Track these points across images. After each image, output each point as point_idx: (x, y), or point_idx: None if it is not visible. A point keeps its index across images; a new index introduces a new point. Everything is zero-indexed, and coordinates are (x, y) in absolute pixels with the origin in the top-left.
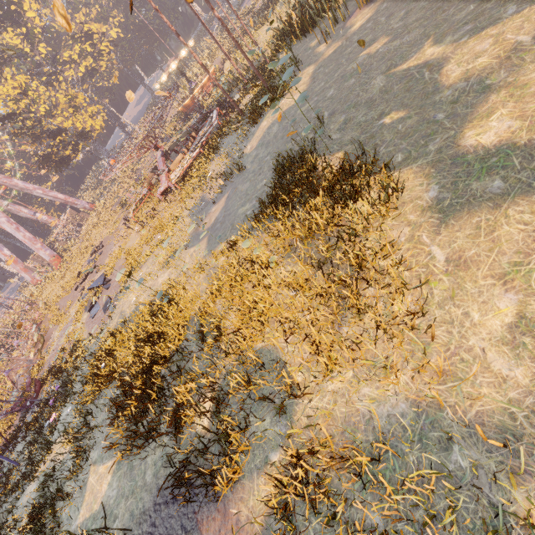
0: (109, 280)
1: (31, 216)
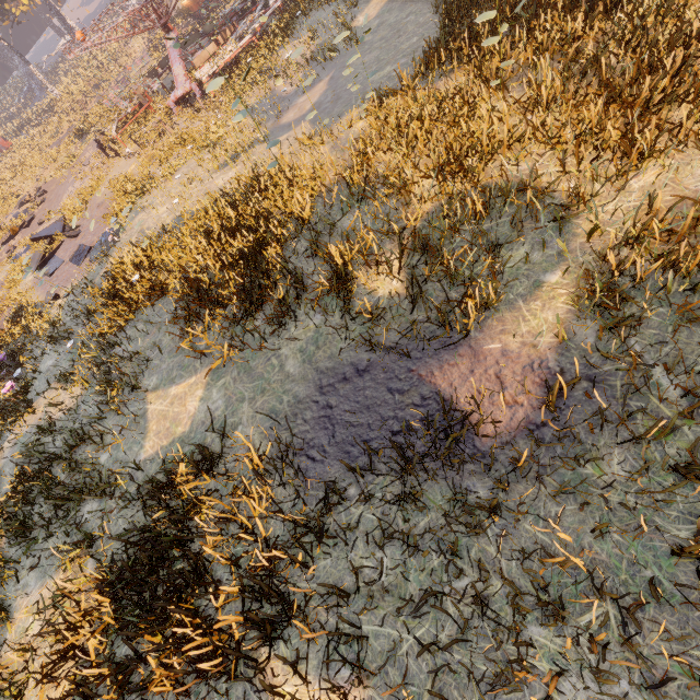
0: (77, 225)
1: None
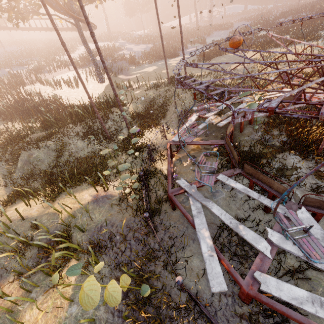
0: None
1: None
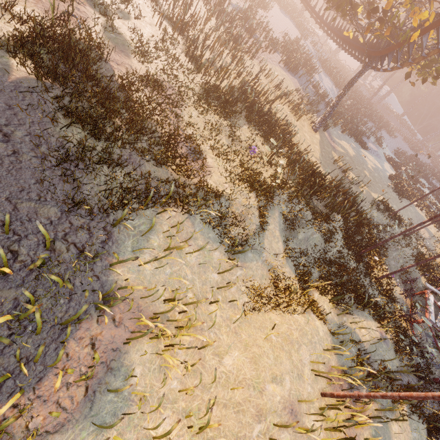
0: None
1: None
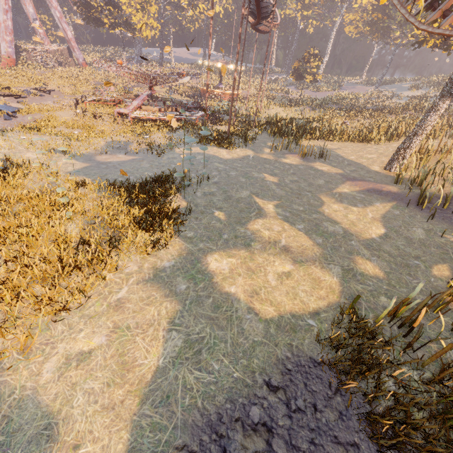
0: (15, 116)
1: (31, 17)
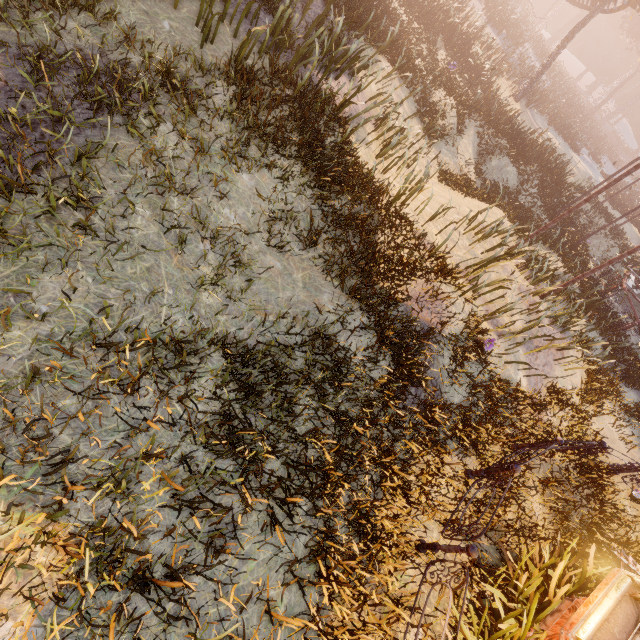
0: None
1: None
